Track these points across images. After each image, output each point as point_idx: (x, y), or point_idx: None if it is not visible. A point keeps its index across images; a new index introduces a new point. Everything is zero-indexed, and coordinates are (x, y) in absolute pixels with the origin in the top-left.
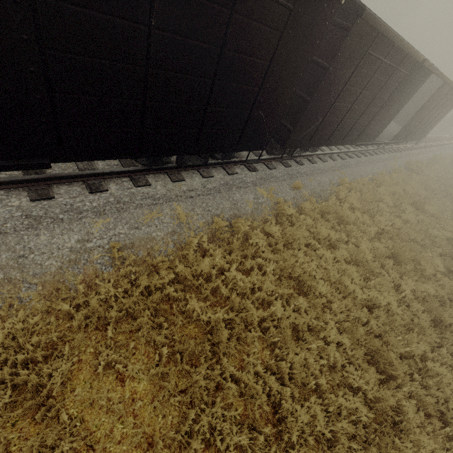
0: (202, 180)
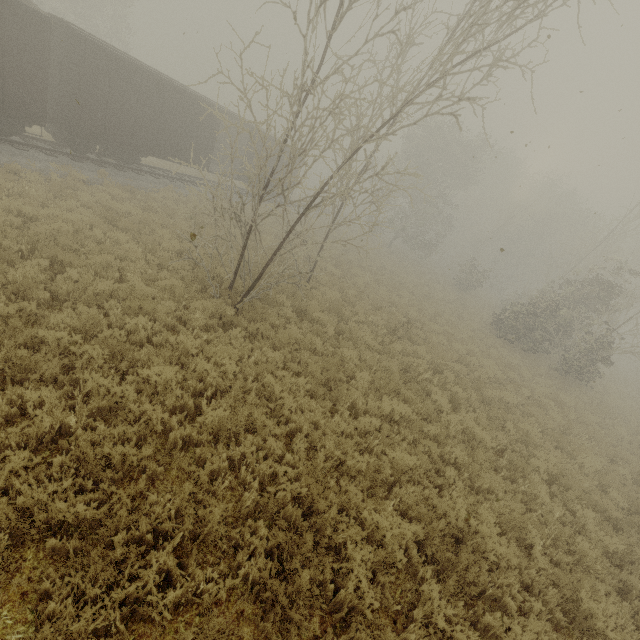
0: None
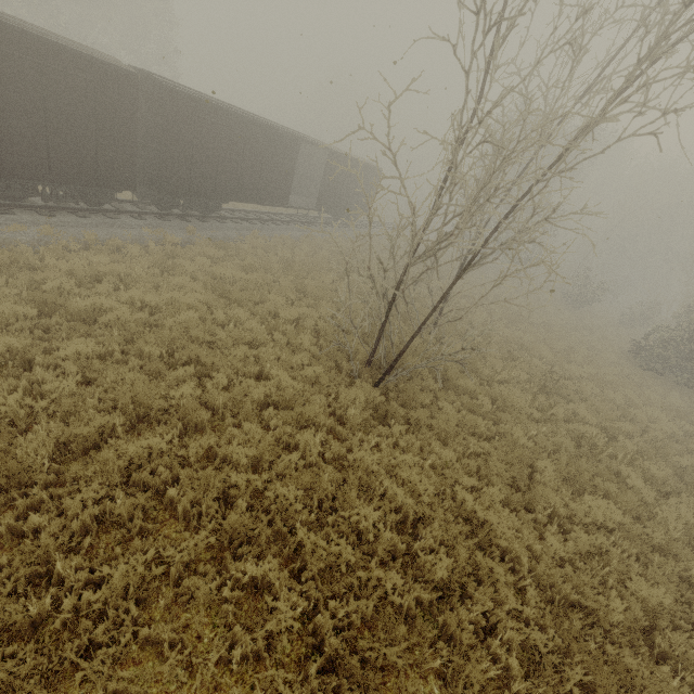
0: (76, 218)
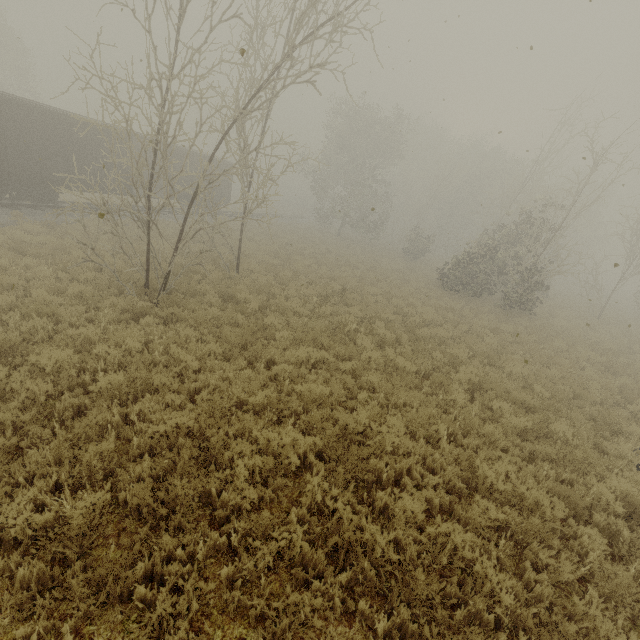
0: None
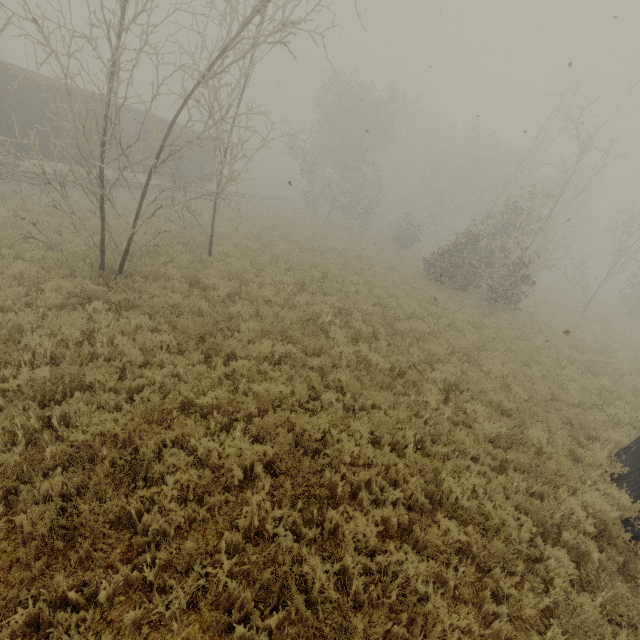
0: None
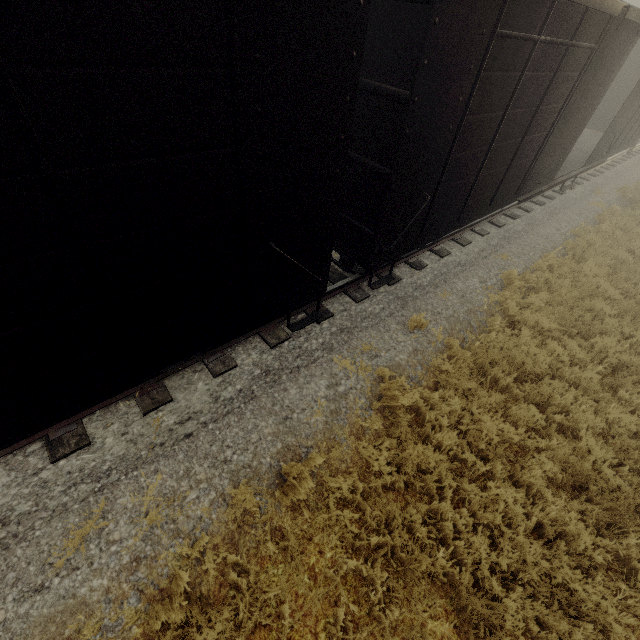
0: (211, 383)
